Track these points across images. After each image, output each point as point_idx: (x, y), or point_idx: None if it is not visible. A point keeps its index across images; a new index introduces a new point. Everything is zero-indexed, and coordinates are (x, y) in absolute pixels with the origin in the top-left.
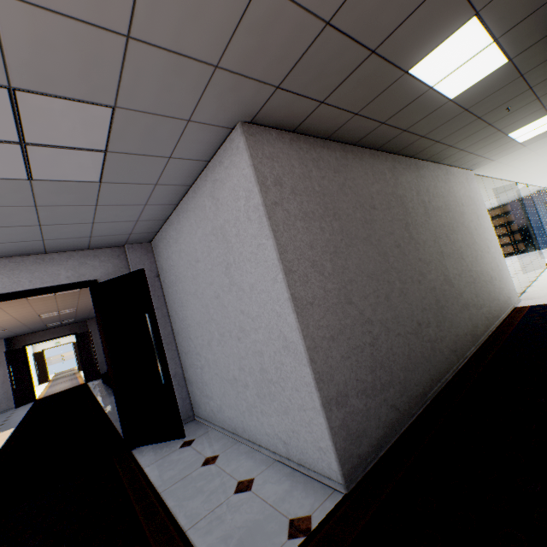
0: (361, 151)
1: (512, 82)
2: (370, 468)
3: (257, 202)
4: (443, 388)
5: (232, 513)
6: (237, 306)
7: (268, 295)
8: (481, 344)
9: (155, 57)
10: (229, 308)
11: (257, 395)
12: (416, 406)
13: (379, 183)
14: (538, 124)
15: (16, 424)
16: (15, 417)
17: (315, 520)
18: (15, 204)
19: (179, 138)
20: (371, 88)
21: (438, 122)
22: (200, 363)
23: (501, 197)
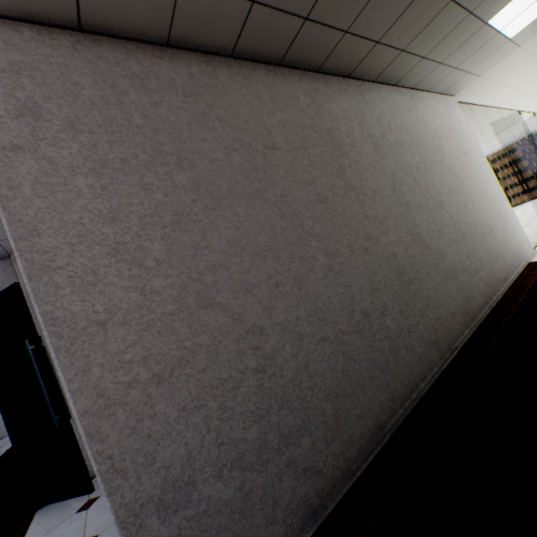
0: (249, 67)
1: None
2: None
3: None
4: (413, 409)
5: None
6: None
7: None
8: (480, 324)
9: None
10: None
11: None
12: (361, 453)
13: (284, 112)
14: None
15: (2, 453)
16: (10, 442)
17: None
18: None
19: None
20: None
21: None
22: None
23: (504, 136)
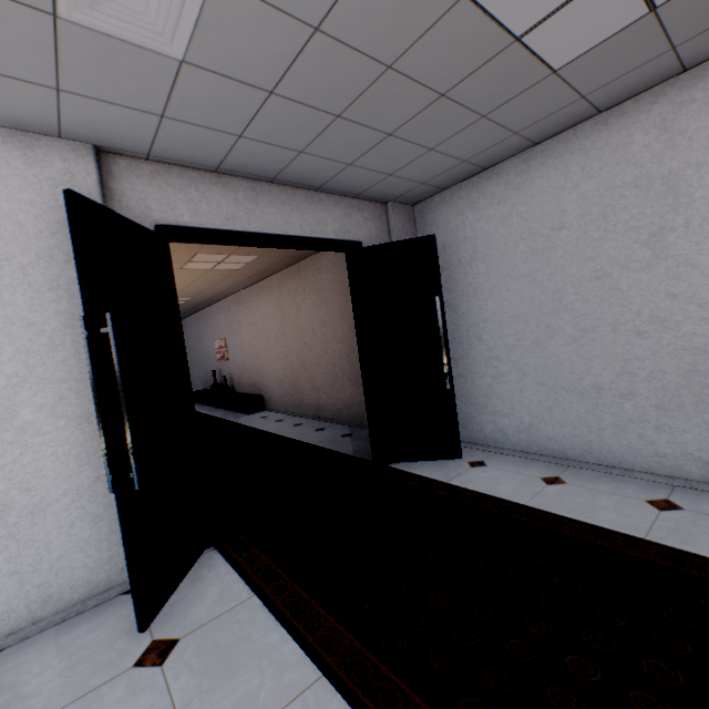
0: None
1: None
2: None
3: None
4: None
5: (692, 527)
6: (658, 288)
7: None
8: None
9: None
10: (631, 292)
11: (657, 406)
12: None
13: None
14: None
15: None
16: None
17: None
18: (433, 84)
19: None
20: None
21: None
22: (494, 371)
23: None
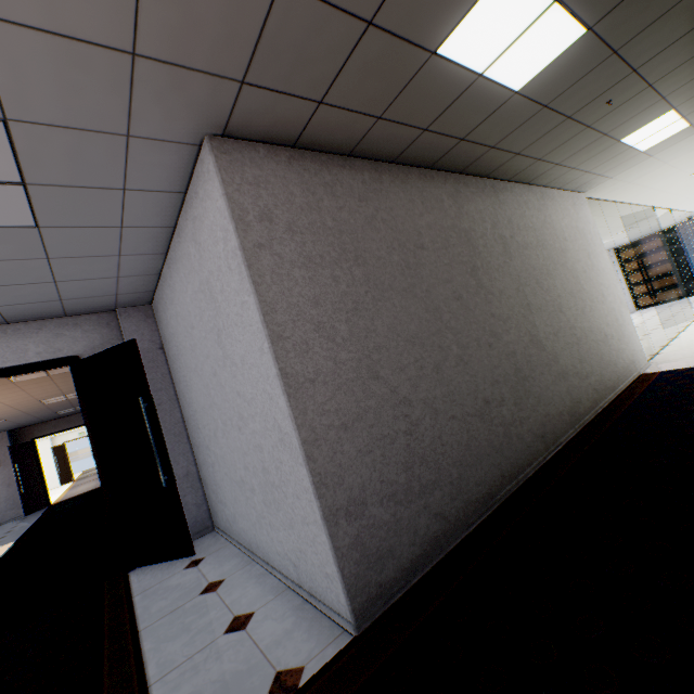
0: (406, 171)
1: (603, 62)
2: (396, 600)
3: (234, 244)
4: (519, 487)
5: (212, 661)
6: (233, 386)
7: (258, 370)
8: (584, 426)
9: (32, 43)
10: (226, 388)
11: (264, 502)
12: (476, 513)
13: (431, 213)
14: (662, 123)
15: (18, 536)
16: (21, 527)
17: (307, 674)
18: None
19: (126, 162)
20: (388, 79)
21: (508, 126)
22: (211, 460)
23: (637, 228)
